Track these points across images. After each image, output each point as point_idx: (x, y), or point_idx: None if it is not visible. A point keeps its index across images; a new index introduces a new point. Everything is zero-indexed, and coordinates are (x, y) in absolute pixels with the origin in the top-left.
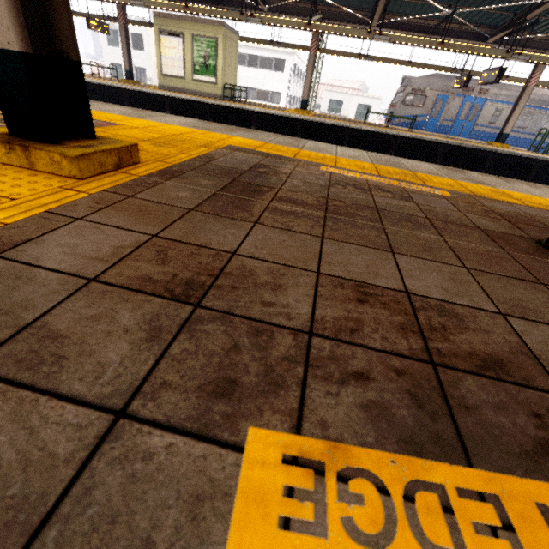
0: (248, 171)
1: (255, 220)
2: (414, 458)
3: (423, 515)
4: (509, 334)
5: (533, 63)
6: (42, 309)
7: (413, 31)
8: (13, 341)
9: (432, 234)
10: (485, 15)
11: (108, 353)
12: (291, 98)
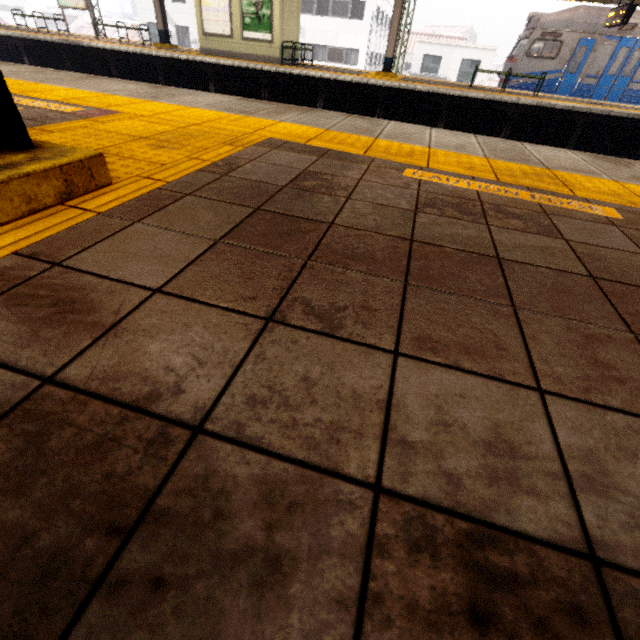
0: (286, 187)
1: (269, 312)
2: None
3: None
4: None
5: None
6: None
7: None
8: None
9: (611, 323)
10: None
11: None
12: (372, 56)
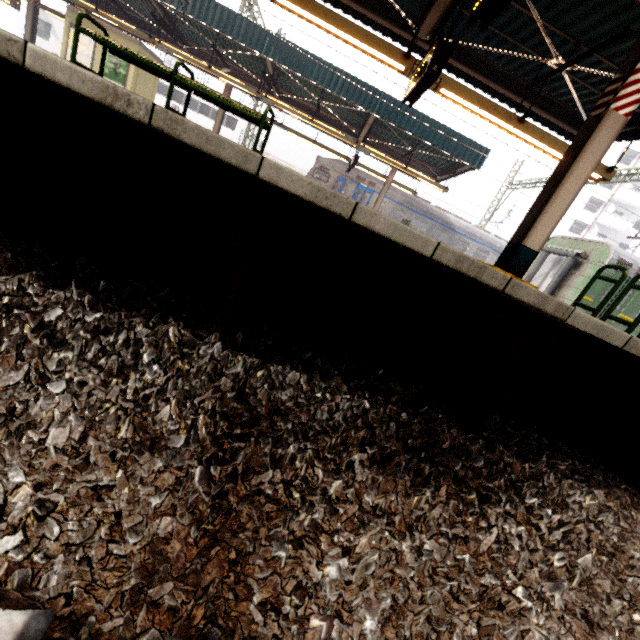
0: None
1: None
2: None
3: None
4: None
5: (375, 157)
6: None
7: (307, 112)
8: None
9: None
10: (350, 116)
11: None
12: None
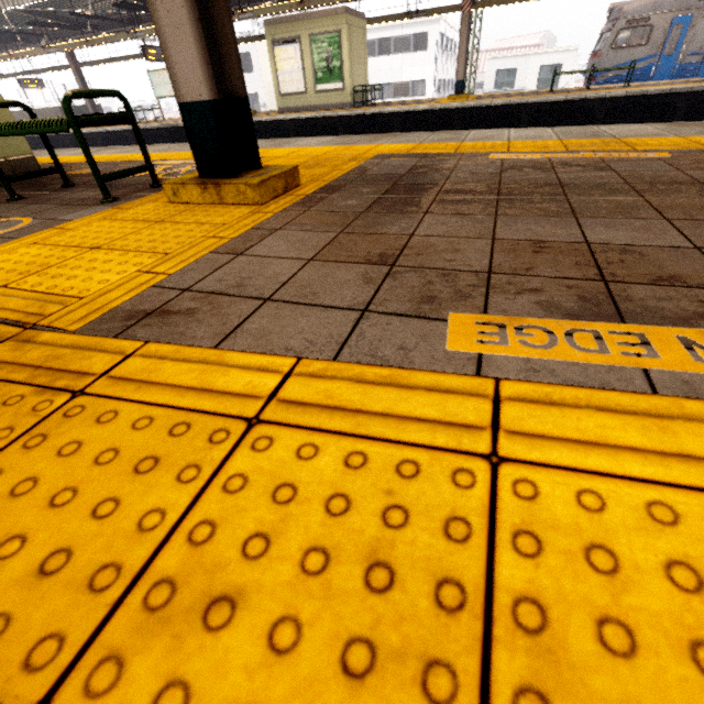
0: (406, 174)
1: (424, 212)
2: (576, 321)
3: (578, 340)
4: (698, 261)
5: None
6: (288, 275)
7: None
8: (283, 289)
9: (630, 197)
10: None
11: (343, 290)
12: (440, 83)
